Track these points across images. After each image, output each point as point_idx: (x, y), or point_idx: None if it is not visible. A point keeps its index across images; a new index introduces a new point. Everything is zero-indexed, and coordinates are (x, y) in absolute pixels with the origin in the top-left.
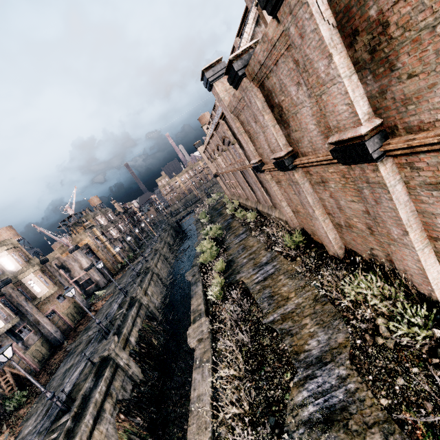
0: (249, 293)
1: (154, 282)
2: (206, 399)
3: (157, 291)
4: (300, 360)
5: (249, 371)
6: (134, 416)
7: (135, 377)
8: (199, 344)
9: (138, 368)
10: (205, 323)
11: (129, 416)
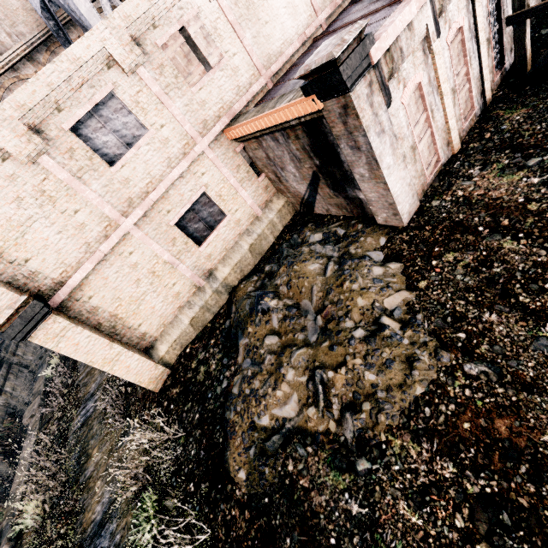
0: (76, 362)
1: (14, 374)
2: (29, 452)
3: (23, 382)
4: (84, 400)
5: (59, 421)
6: (7, 501)
7: (2, 473)
8: (32, 419)
9: (4, 464)
10: (37, 401)
11: (1, 503)
